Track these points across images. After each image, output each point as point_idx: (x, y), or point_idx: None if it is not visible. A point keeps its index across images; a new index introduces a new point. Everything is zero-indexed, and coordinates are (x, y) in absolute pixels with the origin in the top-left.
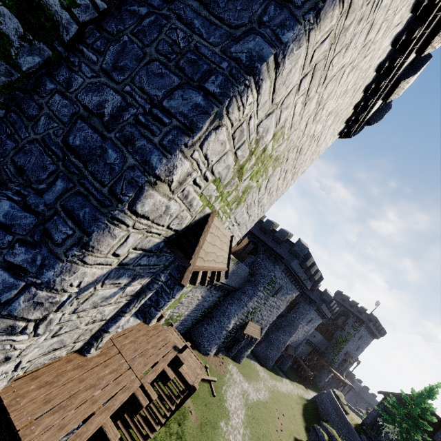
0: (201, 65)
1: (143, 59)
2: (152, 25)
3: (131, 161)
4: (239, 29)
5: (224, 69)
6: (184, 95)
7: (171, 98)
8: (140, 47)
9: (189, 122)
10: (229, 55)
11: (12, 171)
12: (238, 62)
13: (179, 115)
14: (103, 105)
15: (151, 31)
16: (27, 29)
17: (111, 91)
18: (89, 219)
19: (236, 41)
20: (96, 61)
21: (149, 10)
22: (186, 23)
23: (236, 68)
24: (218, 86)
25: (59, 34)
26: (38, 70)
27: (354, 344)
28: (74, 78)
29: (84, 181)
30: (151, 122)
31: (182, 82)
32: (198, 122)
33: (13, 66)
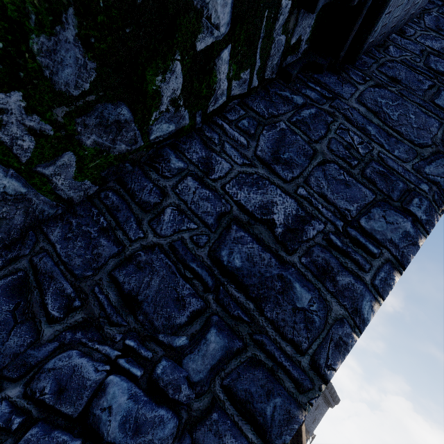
0: (395, 181)
1: (314, 157)
2: (315, 119)
3: (337, 309)
4: (425, 148)
5: (426, 193)
6: (386, 216)
7: (370, 218)
8: (306, 140)
9: (400, 255)
10: (426, 176)
11: (113, 299)
12: (438, 186)
13: (389, 244)
14: (269, 208)
15: (316, 125)
16: (184, 92)
17: (278, 191)
18: (279, 419)
19: (427, 162)
20: (247, 145)
21: (306, 101)
22: (358, 126)
23: (437, 193)
24: (424, 212)
25: (207, 104)
26: (164, 140)
27: (311, 415)
28: (215, 160)
29: (262, 338)
30: (351, 248)
31: (378, 198)
32: (408, 255)
33: (143, 132)
